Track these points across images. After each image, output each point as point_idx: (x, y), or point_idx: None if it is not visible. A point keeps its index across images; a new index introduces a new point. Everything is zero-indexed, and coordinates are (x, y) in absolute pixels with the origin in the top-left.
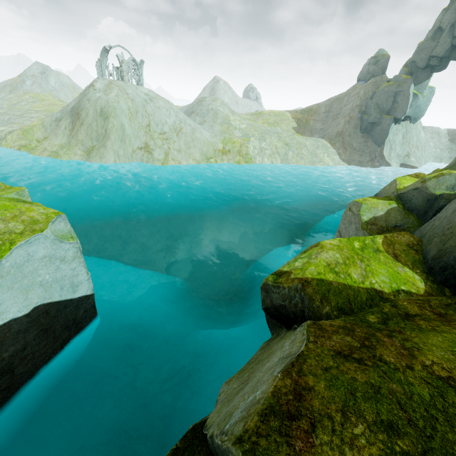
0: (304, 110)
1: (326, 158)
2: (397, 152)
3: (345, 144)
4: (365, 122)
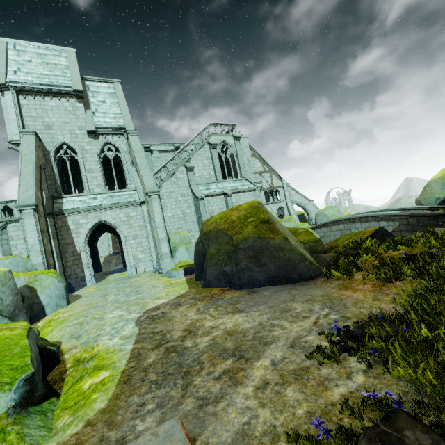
0: None
1: None
2: None
3: None
4: None
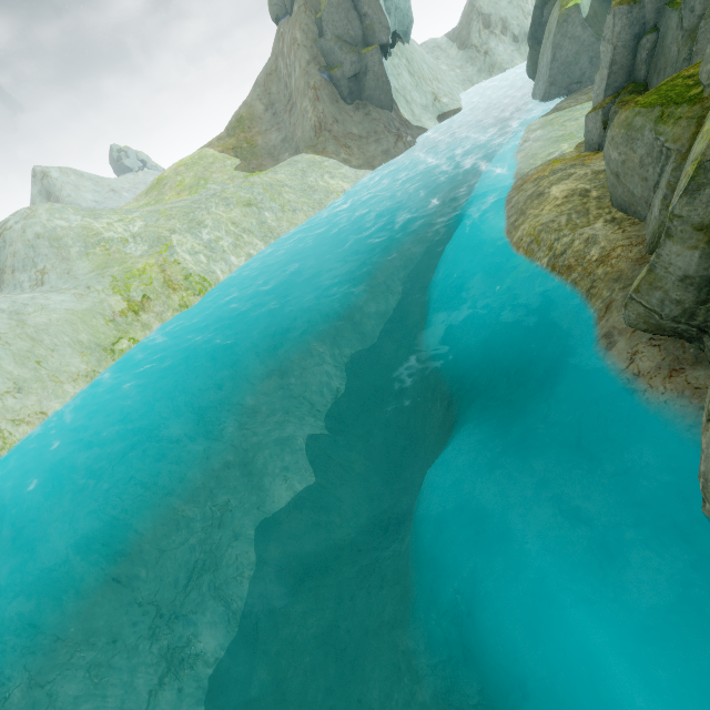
0: (230, 127)
1: (332, 182)
2: (418, 102)
3: (342, 139)
4: (342, 81)
